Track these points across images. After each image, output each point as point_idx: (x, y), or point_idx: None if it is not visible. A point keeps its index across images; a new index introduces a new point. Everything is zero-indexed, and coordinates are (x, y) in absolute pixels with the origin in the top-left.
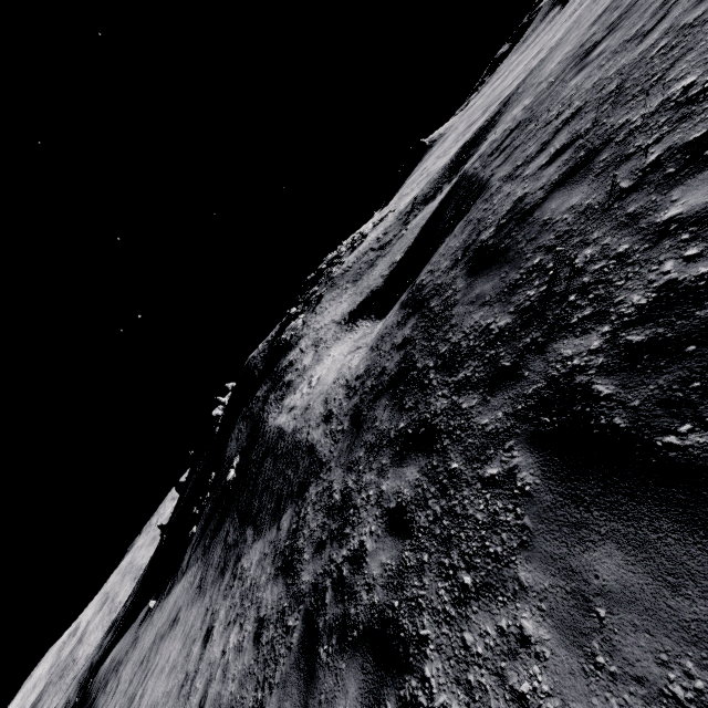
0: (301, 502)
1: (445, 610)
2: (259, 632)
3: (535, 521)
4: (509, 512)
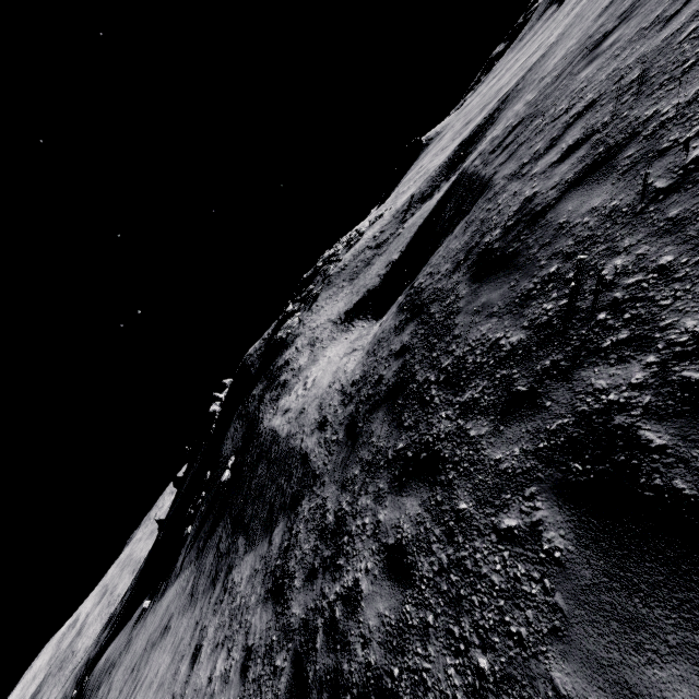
0: (293, 517)
1: (456, 698)
2: (246, 664)
3: (571, 603)
4: (534, 582)
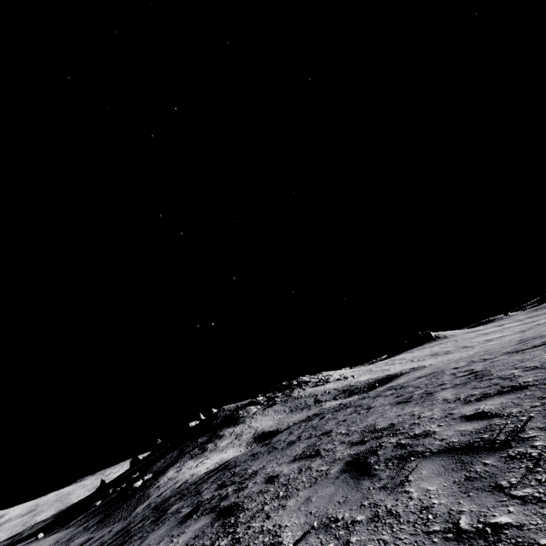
0: (109, 527)
1: None
2: None
3: None
4: None
